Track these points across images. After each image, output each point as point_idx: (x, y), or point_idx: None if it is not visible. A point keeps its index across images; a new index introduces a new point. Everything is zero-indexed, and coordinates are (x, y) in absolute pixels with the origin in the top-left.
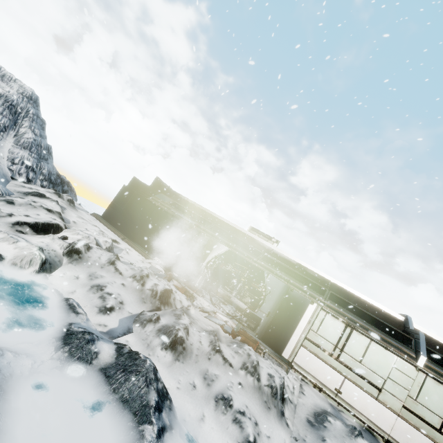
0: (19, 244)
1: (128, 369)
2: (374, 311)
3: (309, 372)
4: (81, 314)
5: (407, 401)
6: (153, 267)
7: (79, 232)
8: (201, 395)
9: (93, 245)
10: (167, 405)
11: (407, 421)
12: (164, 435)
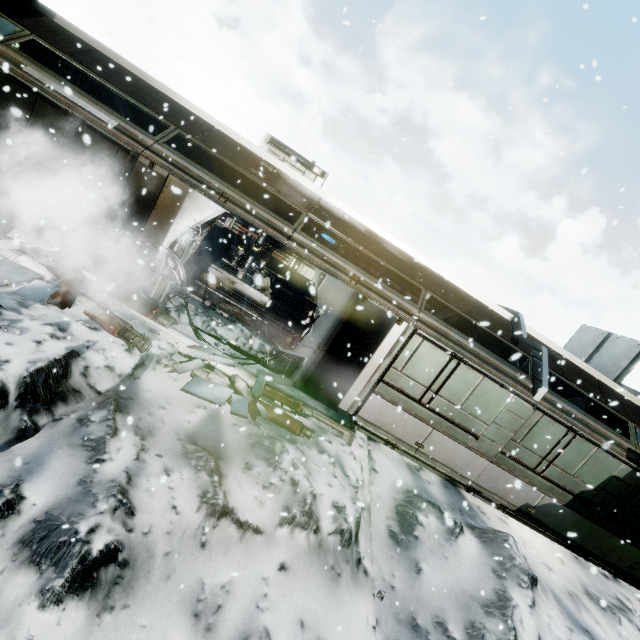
0: None
1: None
2: (479, 313)
3: (380, 427)
4: None
5: (507, 446)
6: (8, 265)
7: None
8: None
9: None
10: None
11: (500, 466)
12: None
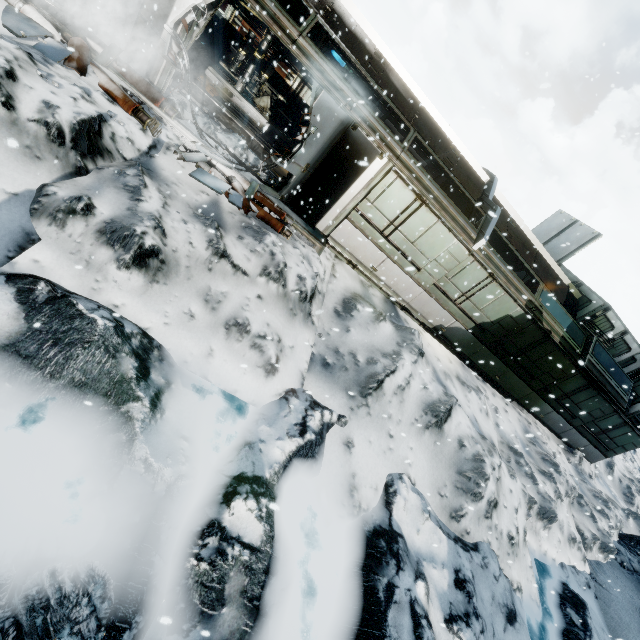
0: None
1: (64, 341)
2: (459, 169)
3: (346, 249)
4: None
5: (440, 280)
6: (16, 14)
7: None
8: (205, 325)
9: None
10: (155, 358)
11: (430, 294)
12: (161, 400)
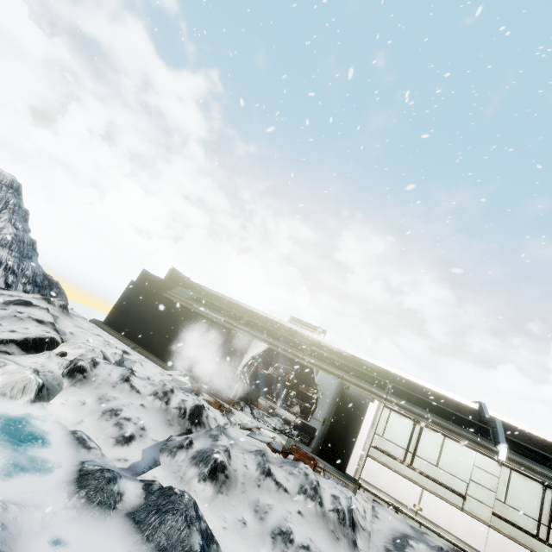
0: (7, 368)
1: (162, 509)
2: (444, 402)
3: (380, 488)
4: (94, 449)
5: (496, 506)
6: (176, 380)
7: (80, 345)
8: (254, 533)
9: (100, 359)
10: (213, 550)
11: (500, 531)
12: None
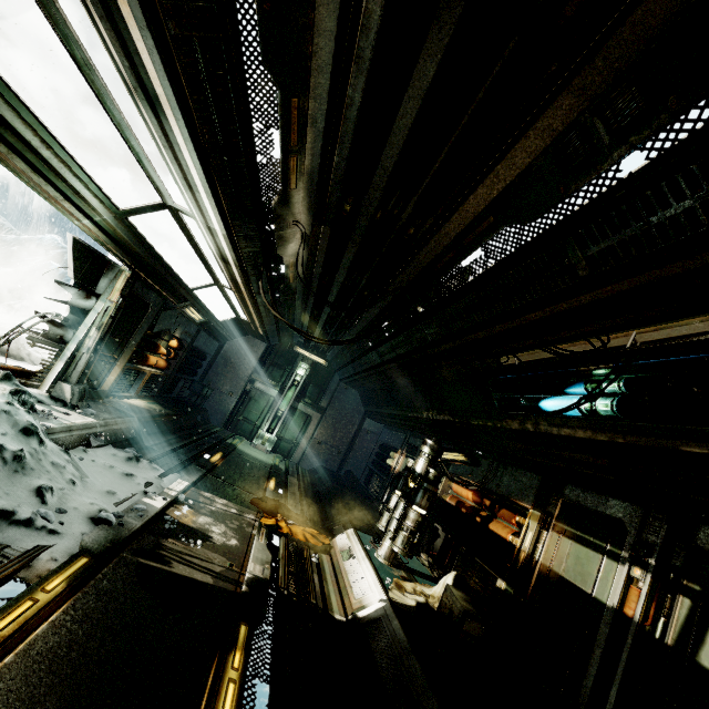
0: None
1: None
2: None
3: None
4: None
5: None
6: None
7: None
8: None
9: None
10: None
11: None
12: None
